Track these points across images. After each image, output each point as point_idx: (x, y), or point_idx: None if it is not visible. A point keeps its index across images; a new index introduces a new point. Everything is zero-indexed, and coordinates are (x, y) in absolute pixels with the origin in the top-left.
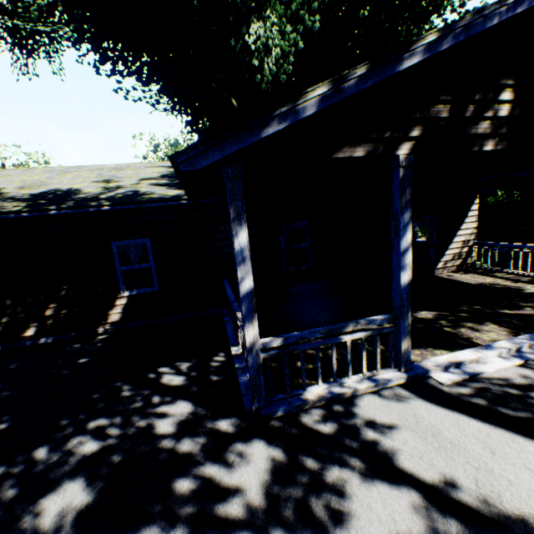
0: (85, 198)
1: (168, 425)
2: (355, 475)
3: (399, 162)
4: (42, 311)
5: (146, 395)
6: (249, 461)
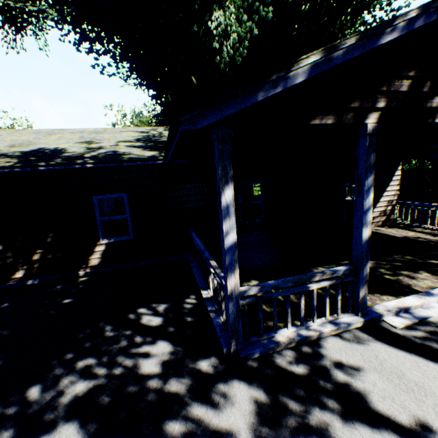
0: (71, 156)
1: (152, 365)
2: (335, 417)
3: (366, 130)
4: (30, 256)
5: (128, 335)
6: (233, 403)
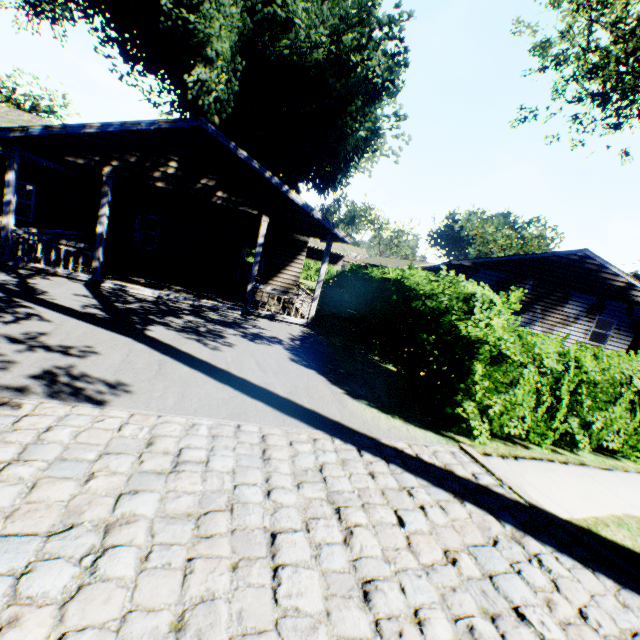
0: None
1: None
2: (8, 275)
3: (104, 173)
4: None
5: None
6: None
